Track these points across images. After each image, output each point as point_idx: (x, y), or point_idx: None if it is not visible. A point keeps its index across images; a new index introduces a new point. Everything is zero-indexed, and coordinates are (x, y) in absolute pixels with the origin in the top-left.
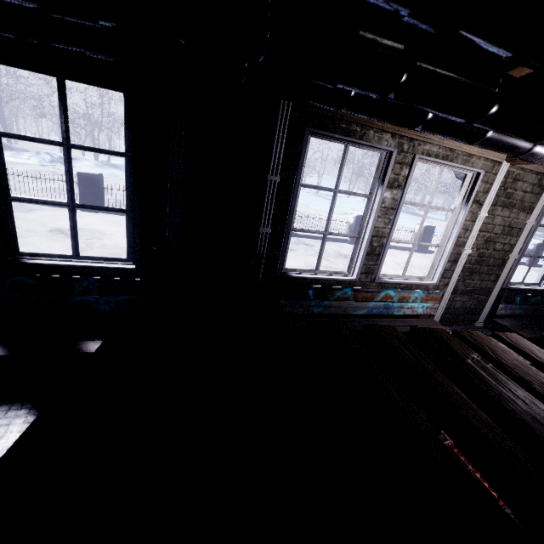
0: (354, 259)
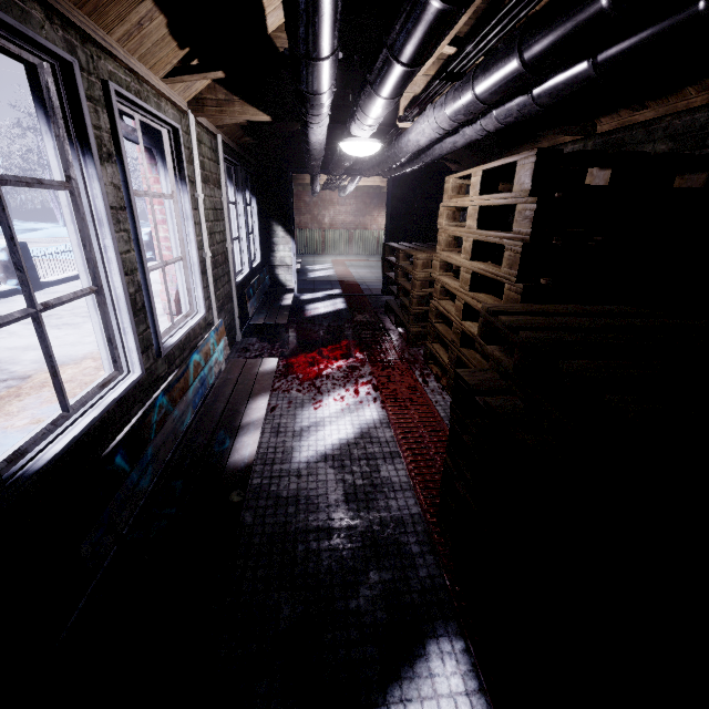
0: (114, 339)
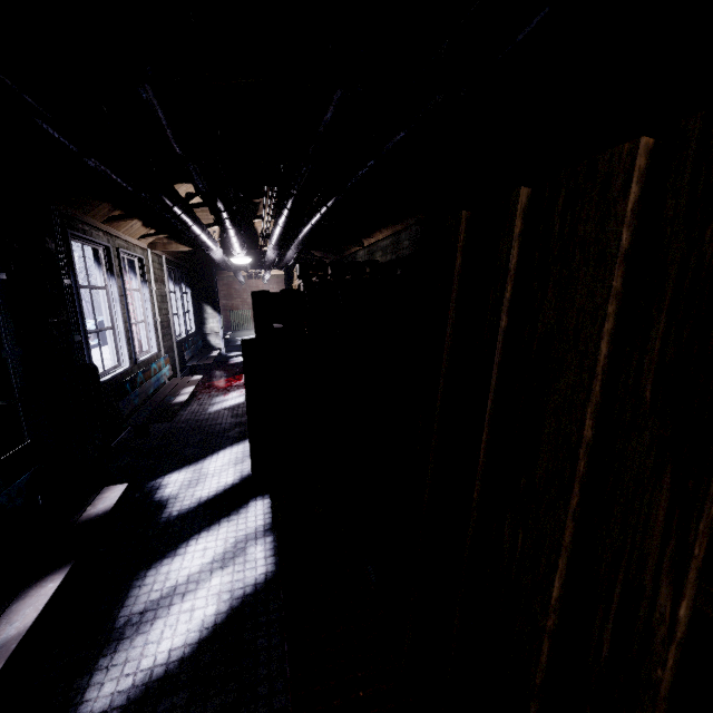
0: (118, 350)
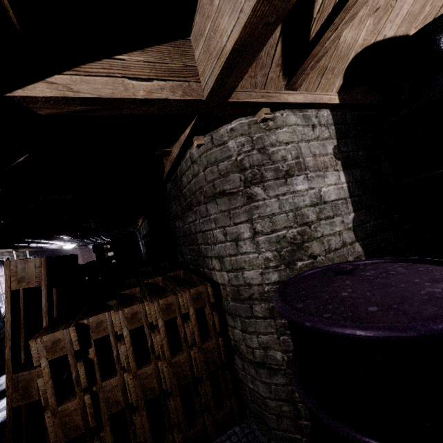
0: None
